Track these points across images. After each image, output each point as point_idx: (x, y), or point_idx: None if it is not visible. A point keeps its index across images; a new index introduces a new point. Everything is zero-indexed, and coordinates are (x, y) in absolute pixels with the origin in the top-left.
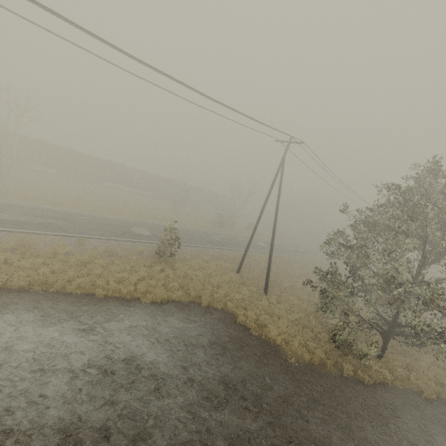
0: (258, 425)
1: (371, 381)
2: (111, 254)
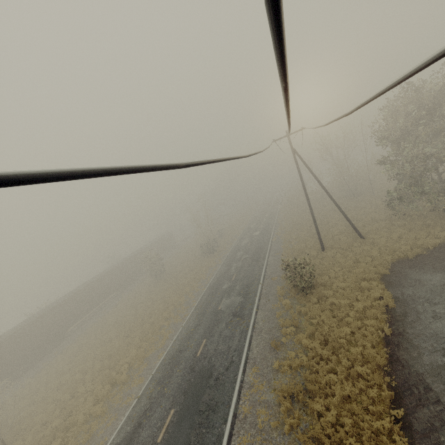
0: None
1: None
2: (295, 324)
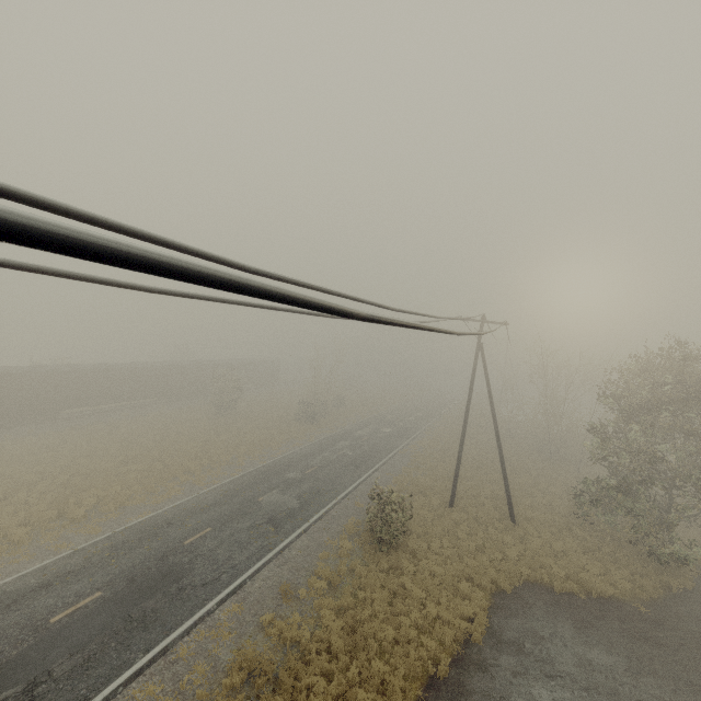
0: None
1: (693, 584)
2: (334, 582)
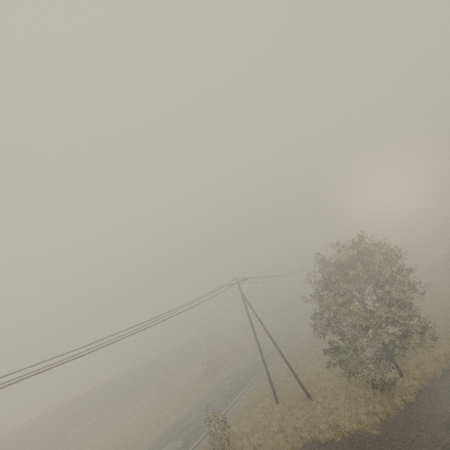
0: None
1: (414, 396)
2: None
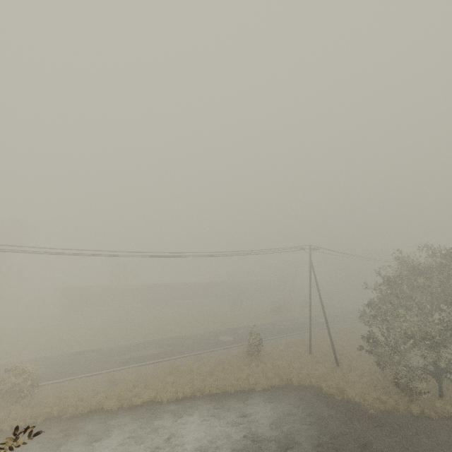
0: (356, 447)
1: (437, 415)
2: (219, 361)
